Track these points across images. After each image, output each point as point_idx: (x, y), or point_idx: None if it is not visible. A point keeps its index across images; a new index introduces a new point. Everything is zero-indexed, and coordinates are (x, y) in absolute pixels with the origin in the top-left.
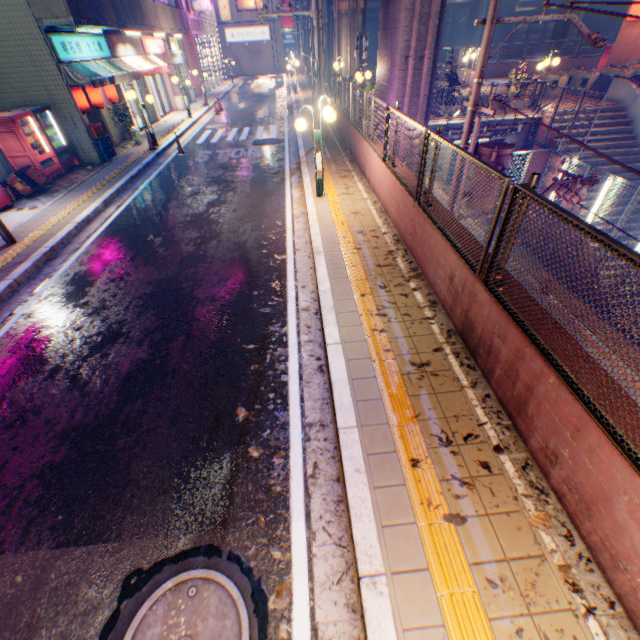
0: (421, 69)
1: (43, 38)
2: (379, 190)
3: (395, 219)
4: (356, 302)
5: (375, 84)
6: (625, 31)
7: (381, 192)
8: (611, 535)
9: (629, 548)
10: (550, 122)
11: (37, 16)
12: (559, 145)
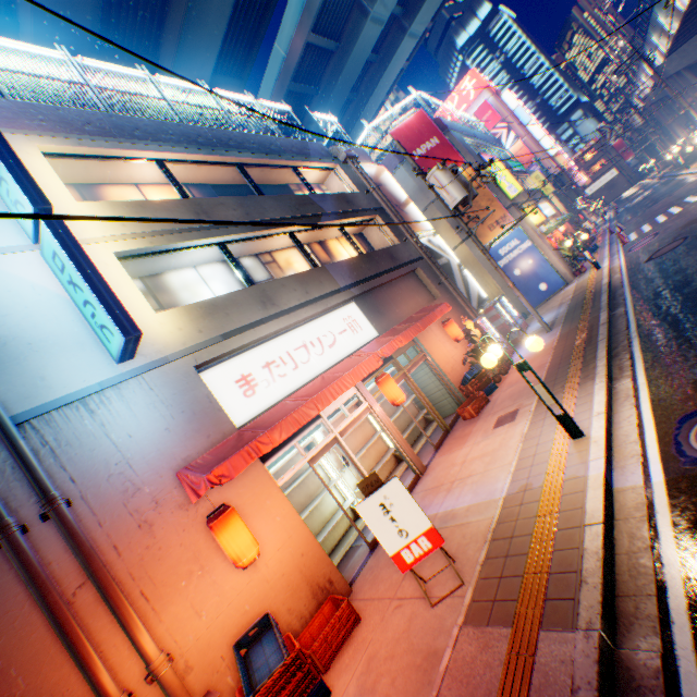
0: None
1: (568, 207)
2: None
3: None
4: None
5: None
6: None
7: None
8: None
9: None
10: None
11: (566, 203)
12: None
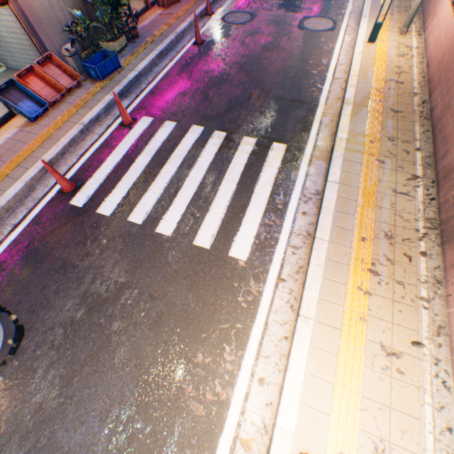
0: None
1: None
2: None
3: None
4: None
5: None
6: None
7: None
8: (429, 6)
9: (431, 3)
10: None
11: None
12: None
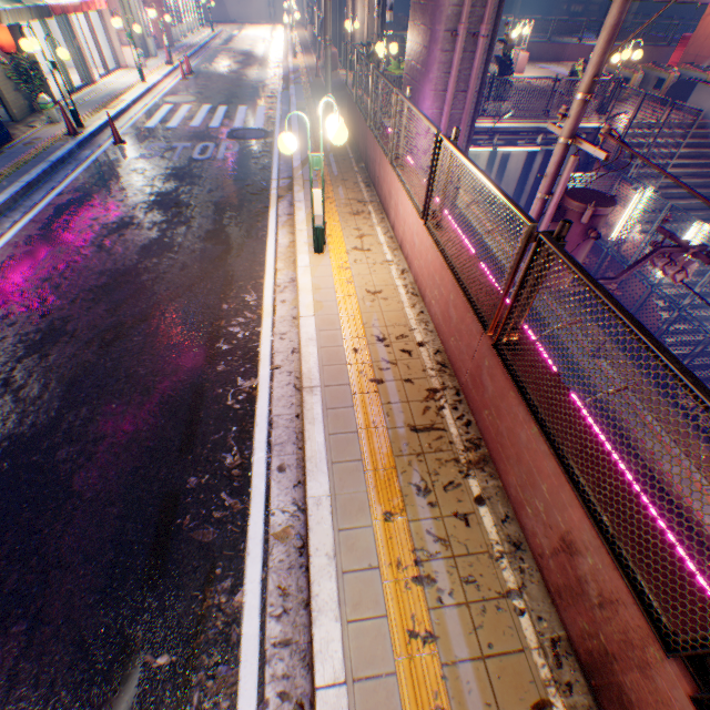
0: (473, 51)
1: None
2: (411, 254)
3: (439, 322)
4: (376, 536)
5: (403, 62)
6: (709, 19)
7: (415, 260)
8: None
9: None
10: (622, 136)
11: None
12: (631, 169)
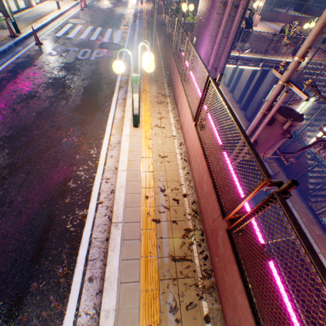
0: (234, 15)
1: None
2: (186, 136)
3: (196, 184)
4: None
5: (195, 15)
6: None
7: (188, 140)
8: None
9: None
10: (303, 68)
11: None
12: None
